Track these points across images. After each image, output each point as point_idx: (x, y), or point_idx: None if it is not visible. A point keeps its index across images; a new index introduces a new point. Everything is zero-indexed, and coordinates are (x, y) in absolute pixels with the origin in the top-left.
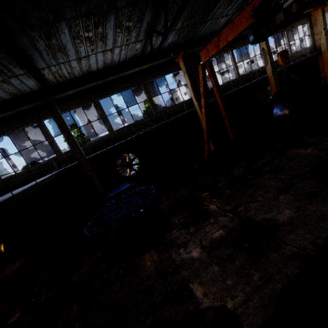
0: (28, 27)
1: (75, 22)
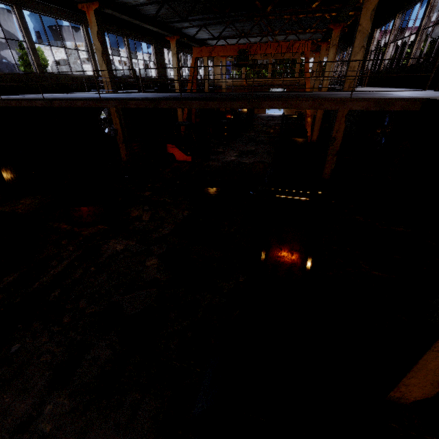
0: None
1: None
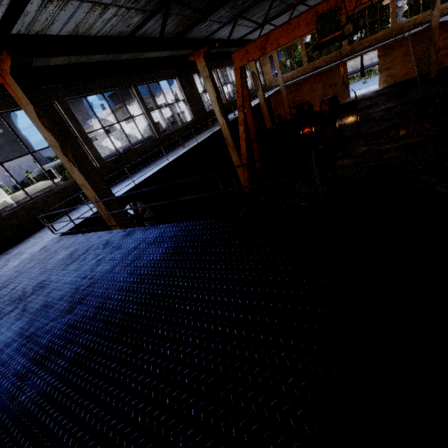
0: None
1: None
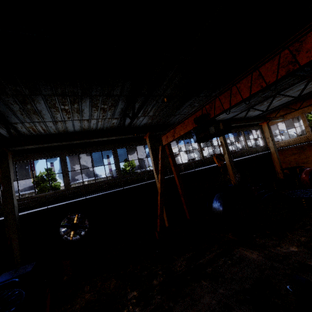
0: (3, 94)
1: (51, 97)
